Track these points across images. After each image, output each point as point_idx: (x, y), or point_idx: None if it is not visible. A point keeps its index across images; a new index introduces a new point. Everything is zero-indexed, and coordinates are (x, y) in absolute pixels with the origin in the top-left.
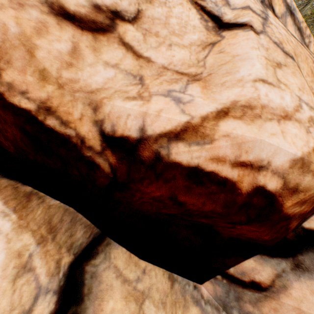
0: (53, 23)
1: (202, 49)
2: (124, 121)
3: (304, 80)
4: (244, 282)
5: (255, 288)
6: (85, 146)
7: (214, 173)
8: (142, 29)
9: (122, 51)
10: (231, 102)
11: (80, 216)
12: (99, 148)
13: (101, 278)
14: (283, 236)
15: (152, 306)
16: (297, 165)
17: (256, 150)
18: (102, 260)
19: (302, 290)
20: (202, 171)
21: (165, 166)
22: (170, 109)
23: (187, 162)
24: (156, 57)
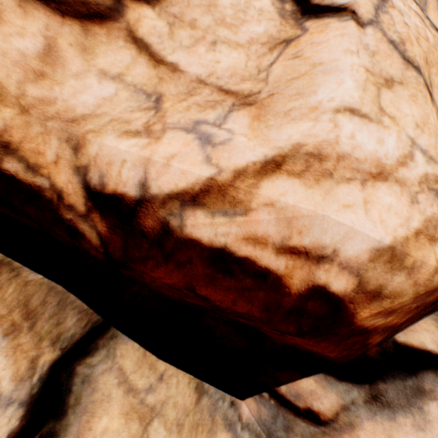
0: (12, 4)
1: (269, 50)
2: (117, 171)
3: (433, 109)
4: (297, 408)
5: (311, 420)
6: (64, 204)
7: (249, 260)
8: (168, 14)
9: (131, 53)
10: (292, 145)
11: (73, 297)
12: (83, 209)
13: (96, 384)
14: (361, 353)
15: (162, 429)
16: (383, 257)
17: (316, 231)
18: (102, 358)
19: (375, 434)
20: (231, 256)
21: (176, 243)
22: (190, 154)
23: (209, 240)
24: (188, 63)
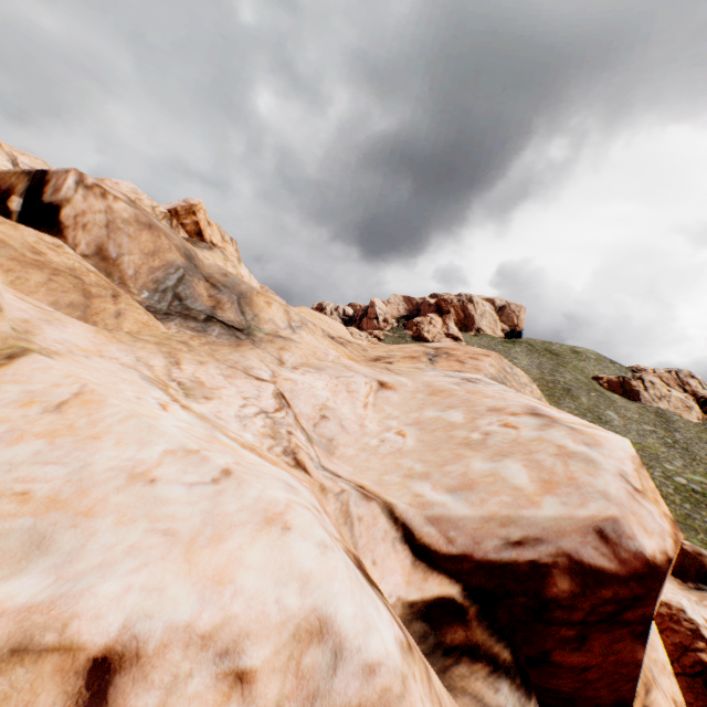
0: None
1: None
2: None
3: None
4: None
5: None
6: None
7: None
8: None
9: None
10: (671, 698)
11: None
12: None
13: None
14: None
15: None
16: None
17: None
18: None
19: None
20: None
21: None
22: None
23: None
24: None
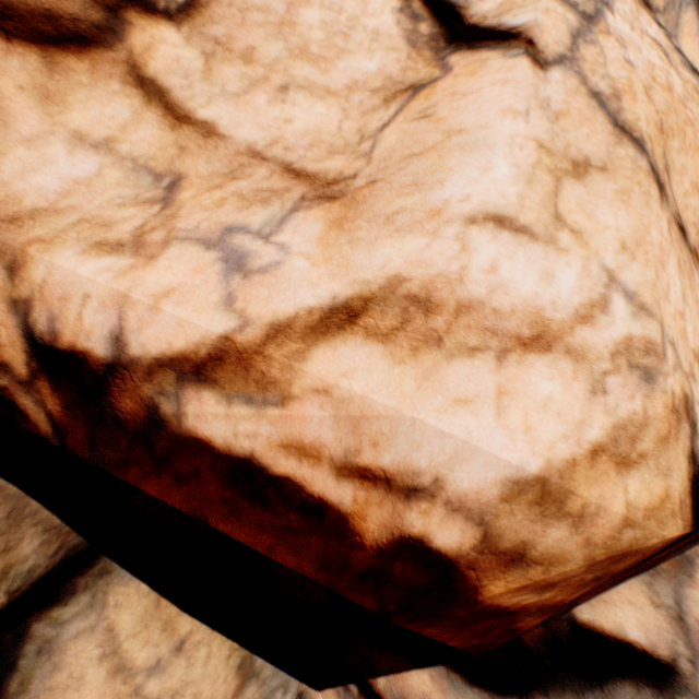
0: None
1: (384, 101)
2: (77, 312)
3: (663, 213)
4: None
5: None
6: None
7: (293, 482)
8: (204, 38)
9: (132, 103)
10: (387, 279)
11: (36, 505)
12: (24, 372)
13: (62, 657)
14: (510, 638)
15: None
16: (527, 494)
17: (402, 444)
18: (82, 609)
19: None
20: (263, 473)
21: (173, 442)
22: (199, 289)
23: (225, 442)
24: (235, 121)
